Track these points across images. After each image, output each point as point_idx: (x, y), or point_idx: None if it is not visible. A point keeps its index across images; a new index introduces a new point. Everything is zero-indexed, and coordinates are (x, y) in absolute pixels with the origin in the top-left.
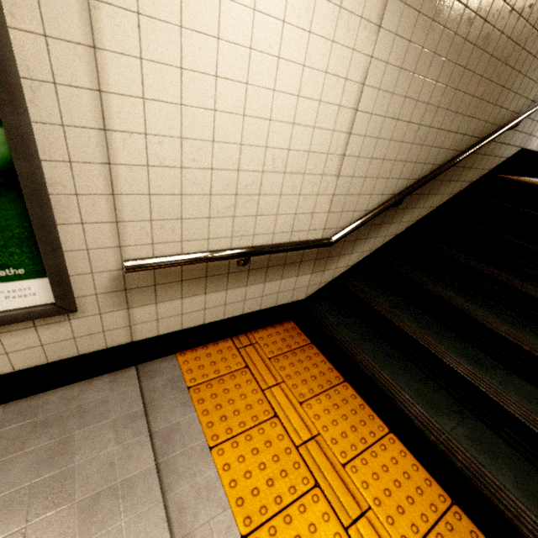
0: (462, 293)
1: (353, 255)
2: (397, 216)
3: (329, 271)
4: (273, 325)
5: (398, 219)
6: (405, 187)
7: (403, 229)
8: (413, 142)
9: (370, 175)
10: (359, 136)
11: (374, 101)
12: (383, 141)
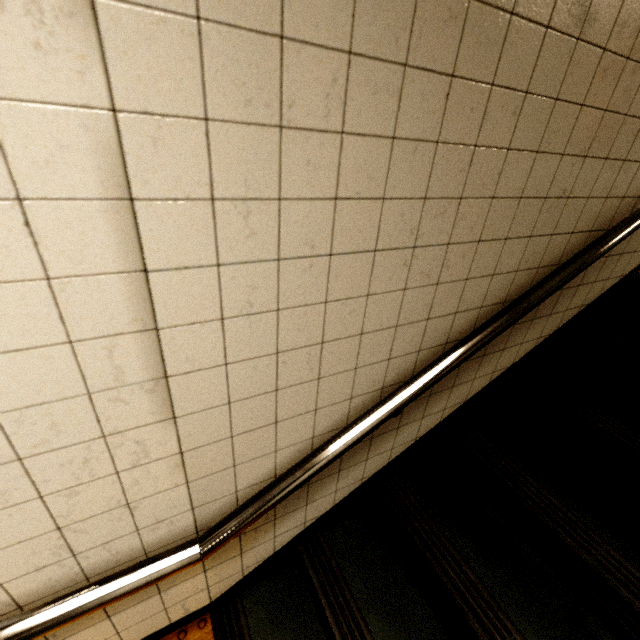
0: (566, 637)
1: (315, 502)
2: (410, 412)
3: (257, 547)
4: (164, 638)
5: (417, 415)
6: (415, 366)
7: (434, 422)
8: (405, 285)
9: (291, 380)
10: (200, 323)
11: (211, 232)
12: (303, 309)
